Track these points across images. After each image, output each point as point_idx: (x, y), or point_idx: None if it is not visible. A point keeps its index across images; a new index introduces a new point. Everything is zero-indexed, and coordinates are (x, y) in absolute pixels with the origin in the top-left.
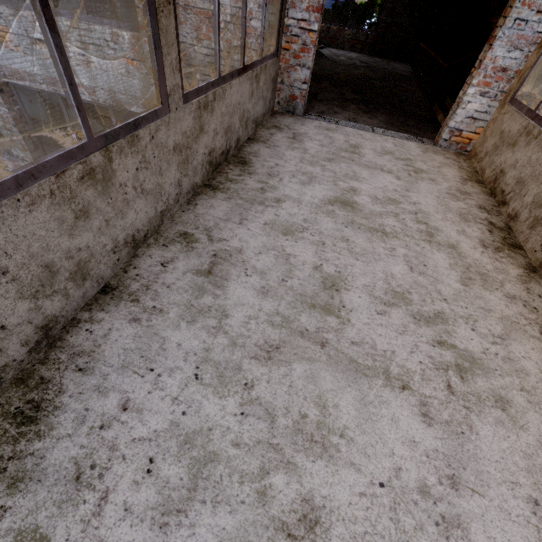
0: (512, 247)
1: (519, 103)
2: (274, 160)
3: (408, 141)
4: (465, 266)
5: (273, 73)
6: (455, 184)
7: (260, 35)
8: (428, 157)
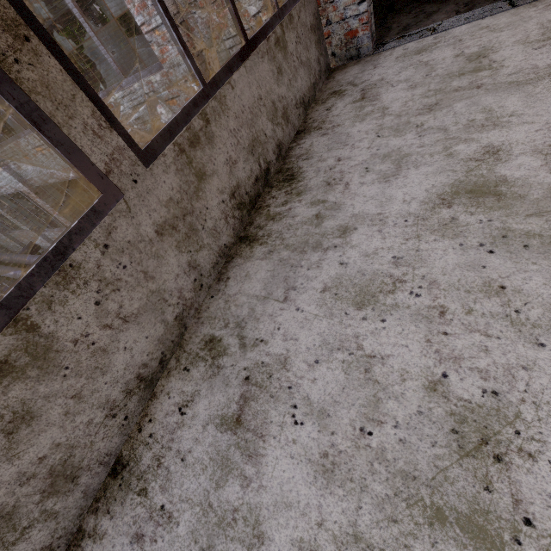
0: None
1: None
2: (334, 153)
3: None
4: None
5: (310, 18)
6: None
7: None
8: None
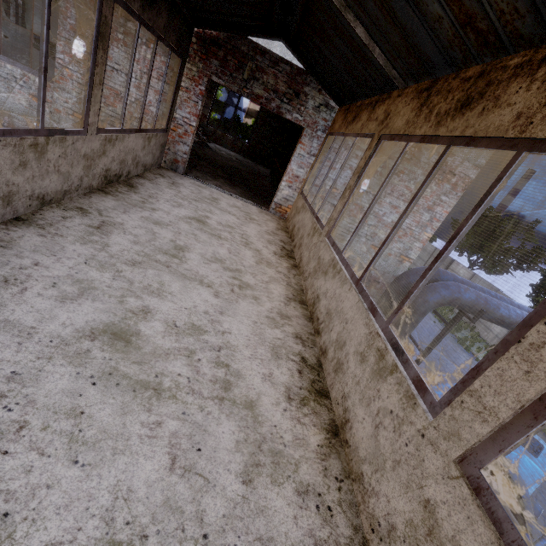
0: (290, 257)
1: (303, 194)
2: (155, 191)
3: (252, 205)
4: (261, 258)
5: (163, 141)
6: (272, 229)
7: (154, 116)
8: (261, 215)
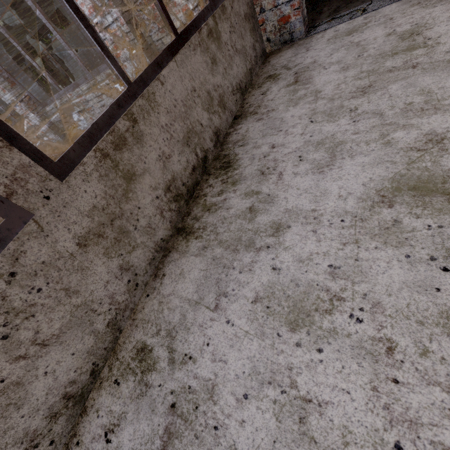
0: None
1: None
2: (268, 139)
3: None
4: None
5: (243, 7)
6: None
7: None
8: None
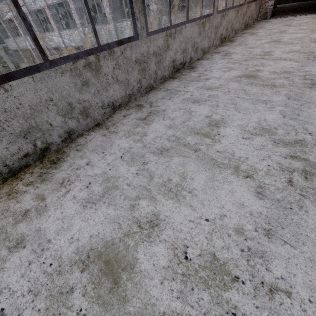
0: None
1: None
2: (262, 25)
3: None
4: None
5: (260, 5)
6: None
7: None
8: None
